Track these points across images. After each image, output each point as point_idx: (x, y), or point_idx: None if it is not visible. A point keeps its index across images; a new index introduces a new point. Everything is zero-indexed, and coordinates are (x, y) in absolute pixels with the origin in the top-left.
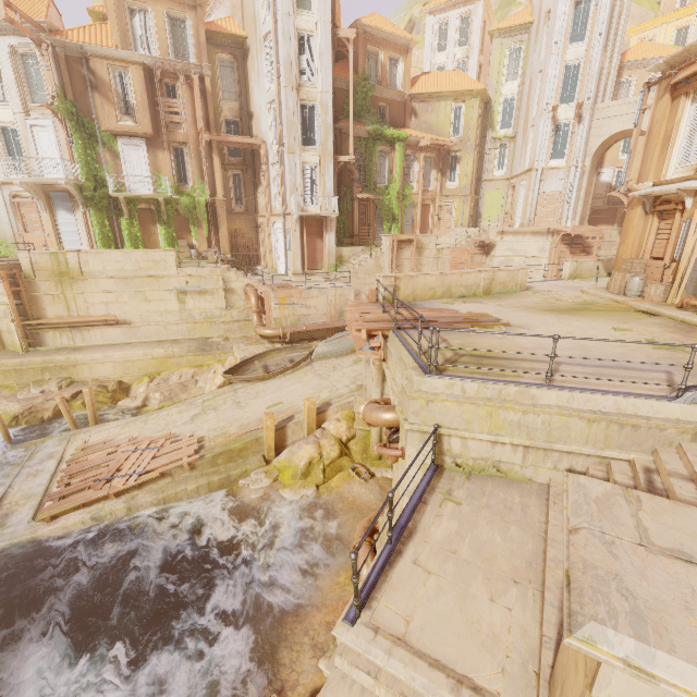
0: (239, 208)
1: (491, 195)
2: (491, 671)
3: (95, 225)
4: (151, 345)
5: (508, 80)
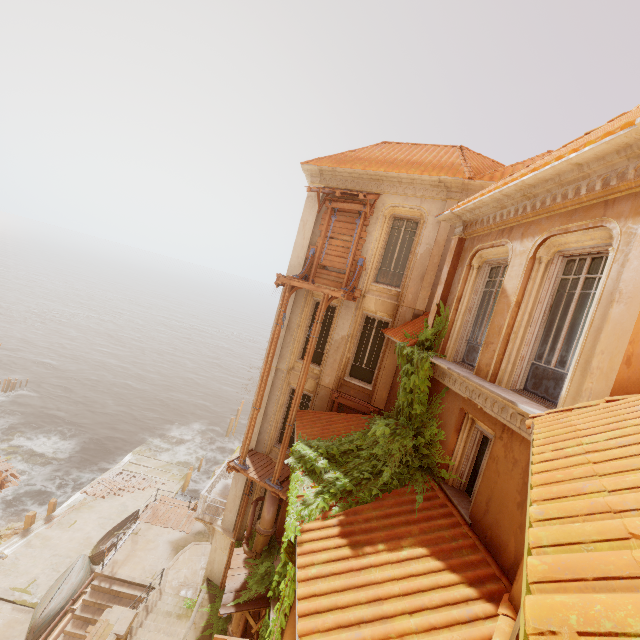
0: None
1: None
2: None
3: None
4: None
5: None
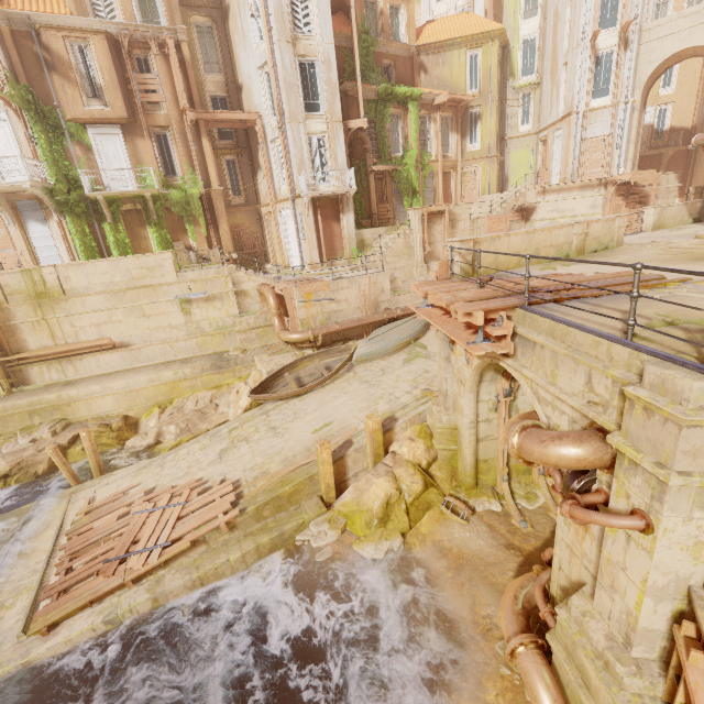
0: (237, 200)
1: (518, 154)
2: None
3: (74, 235)
4: (157, 369)
5: (525, 17)
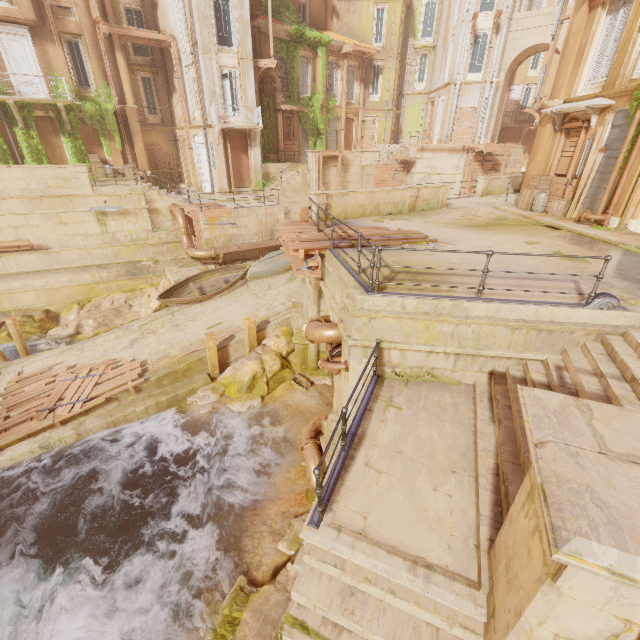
0: (153, 118)
1: (412, 110)
2: (440, 549)
3: None
4: (76, 271)
5: None
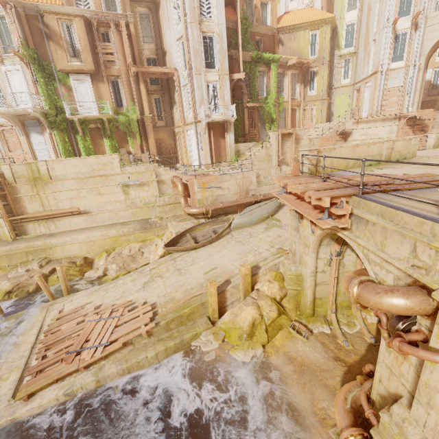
0: (160, 123)
1: (340, 98)
2: None
3: (58, 142)
4: (106, 228)
5: (348, 10)
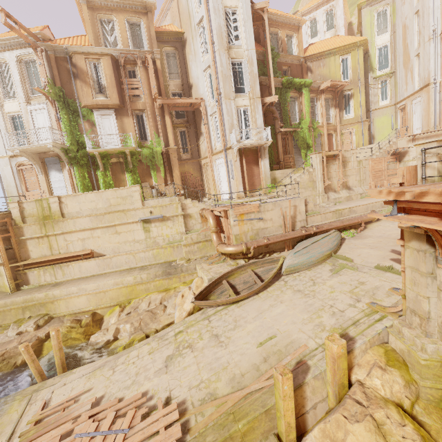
0: (185, 156)
1: (380, 120)
2: None
3: (77, 179)
4: (122, 274)
5: (378, 34)
